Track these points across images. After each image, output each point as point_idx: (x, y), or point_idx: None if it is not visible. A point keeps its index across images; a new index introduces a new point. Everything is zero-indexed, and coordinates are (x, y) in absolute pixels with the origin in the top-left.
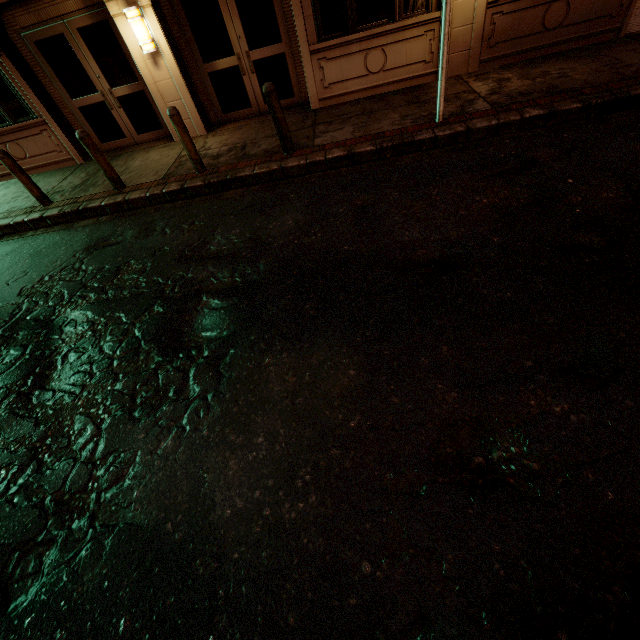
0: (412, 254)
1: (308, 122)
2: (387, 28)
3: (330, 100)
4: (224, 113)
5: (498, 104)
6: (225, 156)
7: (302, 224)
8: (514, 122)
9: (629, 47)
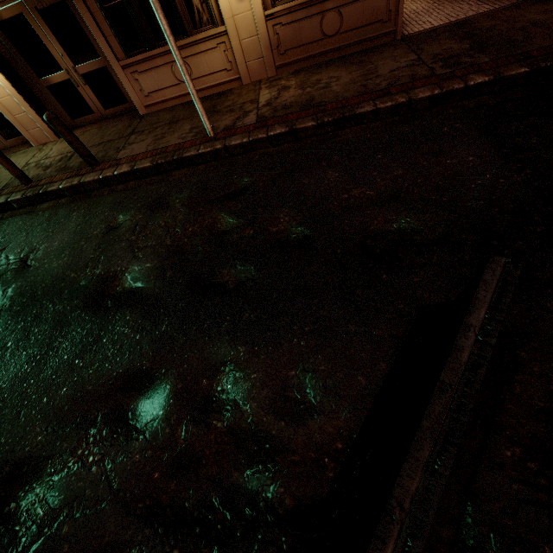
0: (108, 286)
1: (129, 130)
2: (182, 43)
3: (154, 106)
4: (73, 119)
5: (262, 118)
6: (53, 167)
7: (62, 246)
8: (263, 139)
9: (395, 52)
